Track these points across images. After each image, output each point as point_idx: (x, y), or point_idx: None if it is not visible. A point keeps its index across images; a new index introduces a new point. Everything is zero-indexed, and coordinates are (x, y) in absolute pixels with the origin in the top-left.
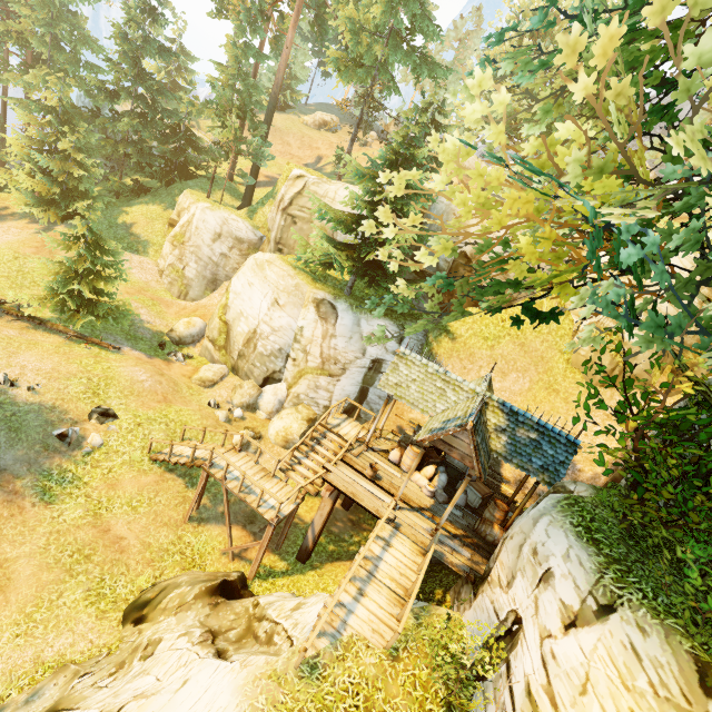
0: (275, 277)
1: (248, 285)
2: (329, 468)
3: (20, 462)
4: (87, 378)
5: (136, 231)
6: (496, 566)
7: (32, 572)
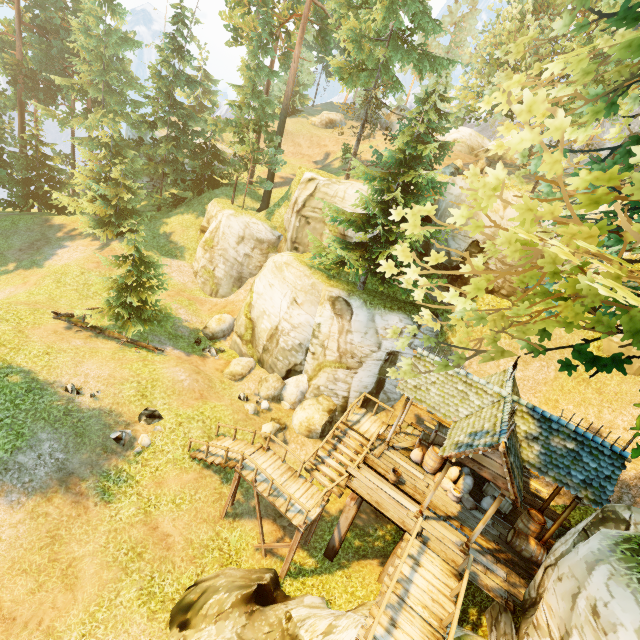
0: (292, 278)
1: (269, 286)
2: (352, 473)
3: (85, 465)
4: (137, 382)
5: (174, 239)
6: (543, 610)
7: (95, 570)
